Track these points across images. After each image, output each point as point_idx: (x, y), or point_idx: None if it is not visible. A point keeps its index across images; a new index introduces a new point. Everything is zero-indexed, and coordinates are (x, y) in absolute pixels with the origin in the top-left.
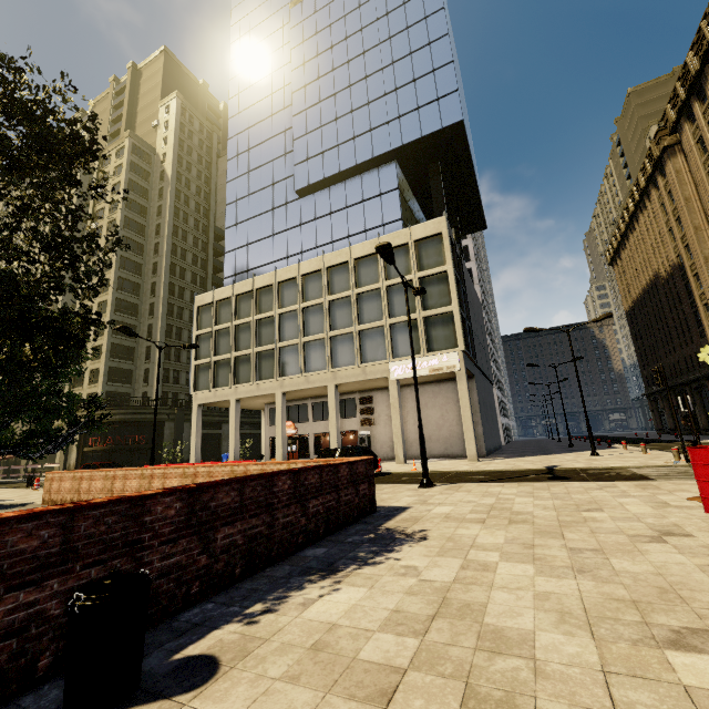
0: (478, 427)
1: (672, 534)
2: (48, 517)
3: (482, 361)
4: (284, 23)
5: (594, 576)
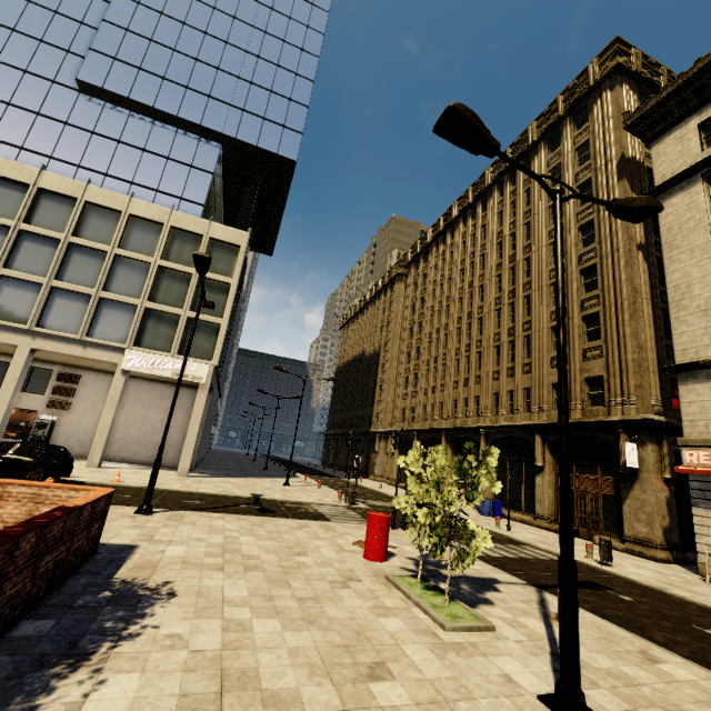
0: (197, 439)
1: (352, 579)
2: None
3: (223, 375)
4: None
5: (320, 626)
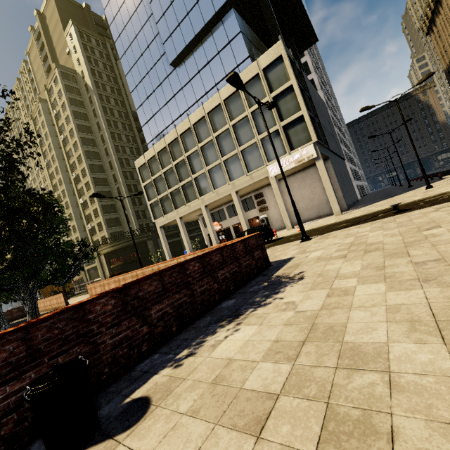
0: (338, 192)
1: None
2: (7, 337)
3: (333, 146)
4: None
5: (438, 283)
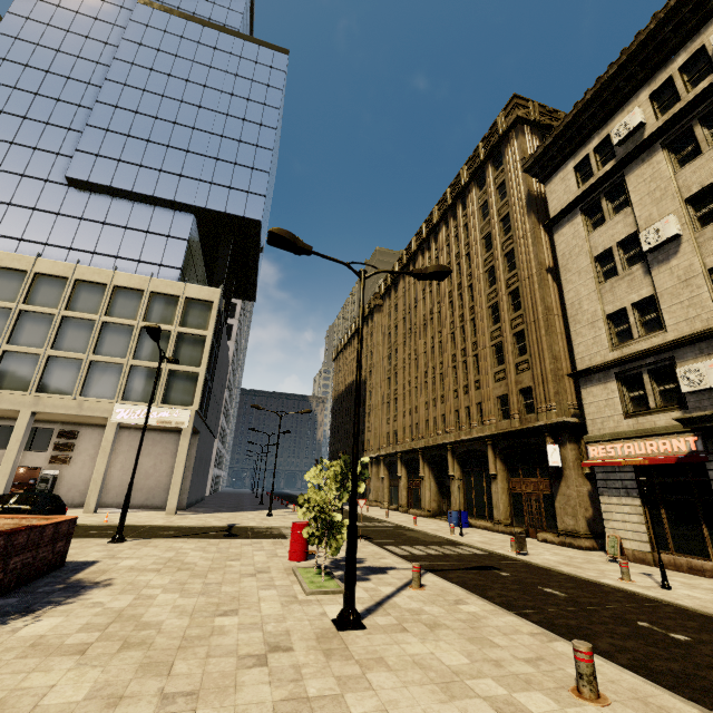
0: (187, 480)
1: (263, 572)
2: None
3: (212, 418)
4: (124, 5)
5: (208, 595)
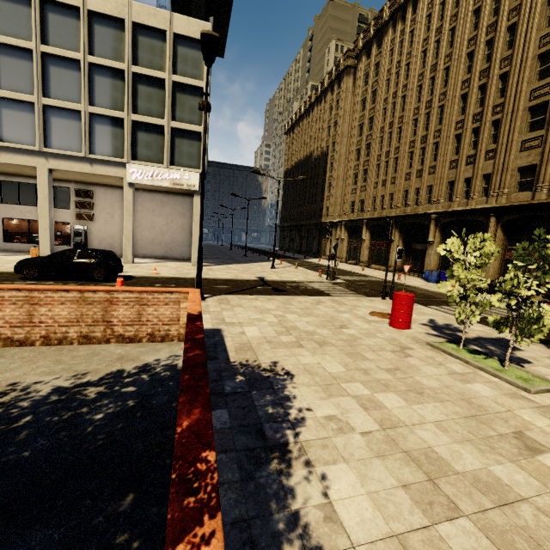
0: None
1: (405, 348)
2: None
3: None
4: None
5: (431, 397)
